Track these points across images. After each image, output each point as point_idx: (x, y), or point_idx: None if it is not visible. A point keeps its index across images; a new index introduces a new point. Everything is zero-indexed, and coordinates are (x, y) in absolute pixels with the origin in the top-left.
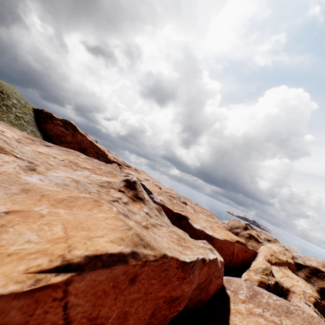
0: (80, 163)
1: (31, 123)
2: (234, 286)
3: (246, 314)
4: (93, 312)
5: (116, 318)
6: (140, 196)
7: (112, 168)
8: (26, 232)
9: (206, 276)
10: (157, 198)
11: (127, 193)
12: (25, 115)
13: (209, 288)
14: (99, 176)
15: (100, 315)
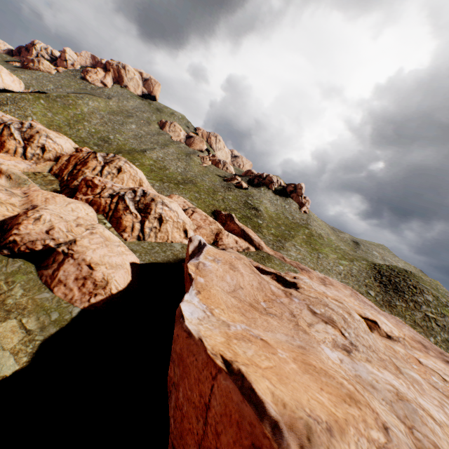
0: None
1: (447, 329)
2: None
3: None
4: (219, 423)
5: None
6: None
7: None
8: (251, 349)
9: None
10: None
11: None
12: (440, 316)
13: None
14: None
15: (221, 437)
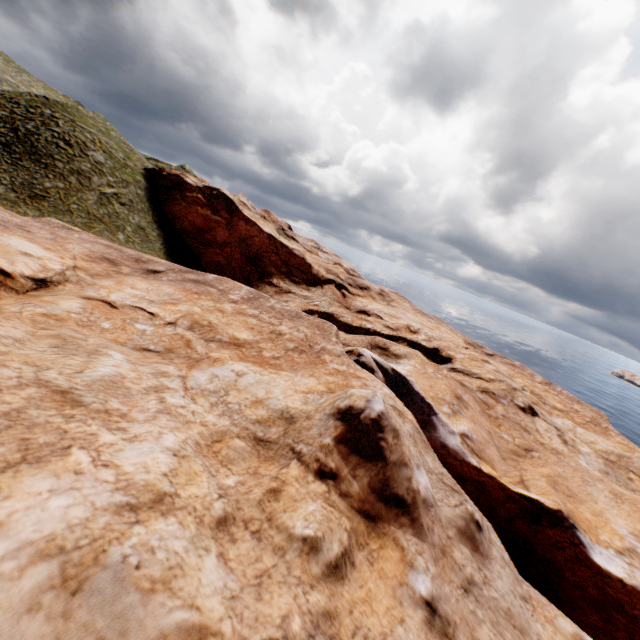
0: (223, 323)
1: (137, 208)
2: None
3: None
4: None
5: None
6: (400, 488)
7: (314, 325)
8: None
9: None
10: (450, 430)
11: (349, 481)
12: (124, 188)
13: None
14: (266, 379)
15: None
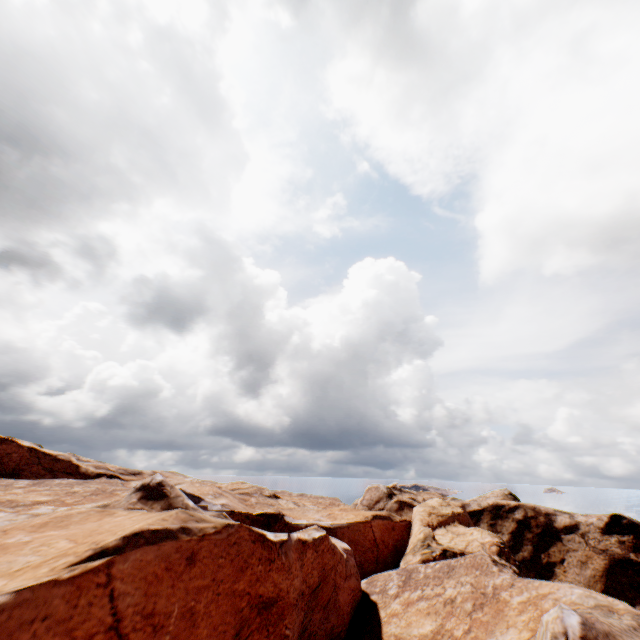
0: (21, 497)
1: None
2: (380, 583)
3: (402, 610)
4: (147, 605)
5: (180, 616)
6: (179, 504)
7: (103, 482)
8: (18, 558)
9: (321, 572)
10: (214, 503)
11: (150, 510)
12: None
13: (340, 602)
14: (78, 506)
15: (157, 609)
